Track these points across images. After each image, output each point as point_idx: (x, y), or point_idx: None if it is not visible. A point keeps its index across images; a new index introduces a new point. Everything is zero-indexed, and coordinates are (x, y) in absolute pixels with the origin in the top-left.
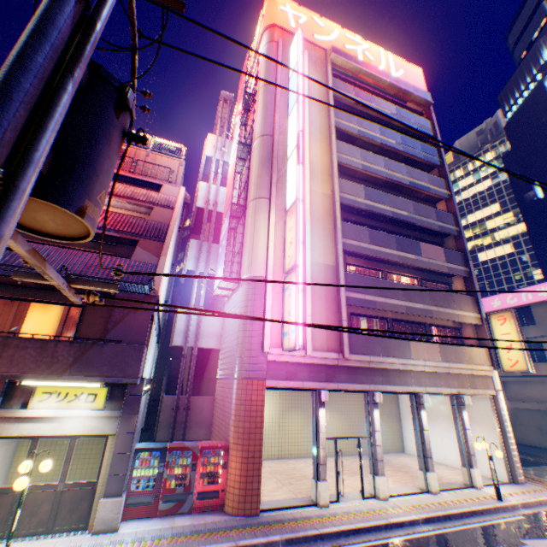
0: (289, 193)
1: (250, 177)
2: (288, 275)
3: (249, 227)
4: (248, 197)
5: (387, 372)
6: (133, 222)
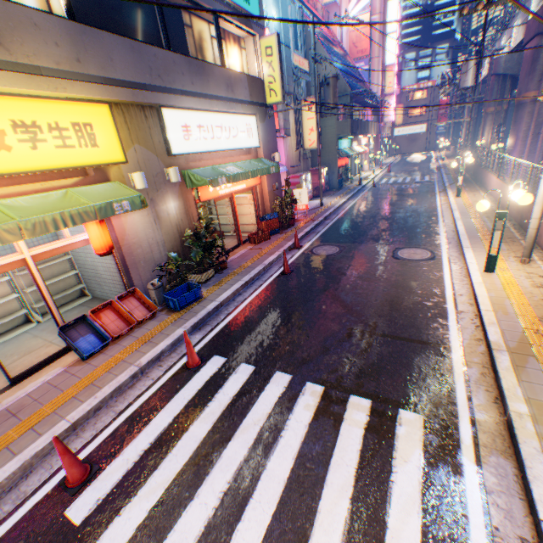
0: (388, 57)
1: (373, 41)
2: (387, 97)
3: (375, 73)
4: (371, 54)
5: (385, 129)
6: (357, 72)
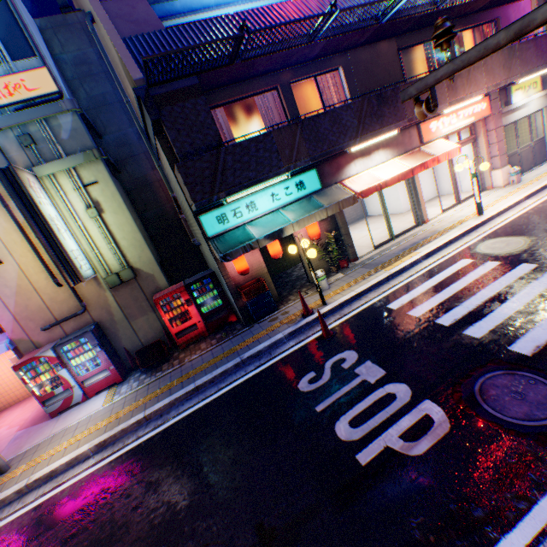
0: None
1: None
2: None
3: None
4: None
5: None
6: None
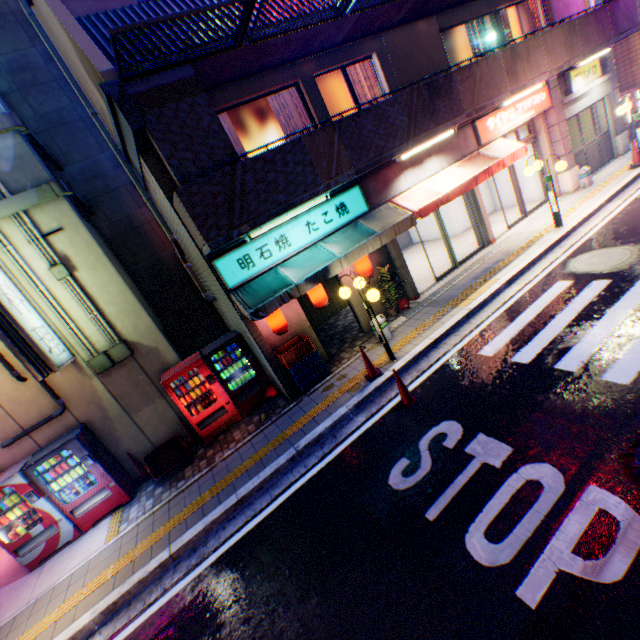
0: None
1: None
2: None
3: None
4: None
5: None
6: None
